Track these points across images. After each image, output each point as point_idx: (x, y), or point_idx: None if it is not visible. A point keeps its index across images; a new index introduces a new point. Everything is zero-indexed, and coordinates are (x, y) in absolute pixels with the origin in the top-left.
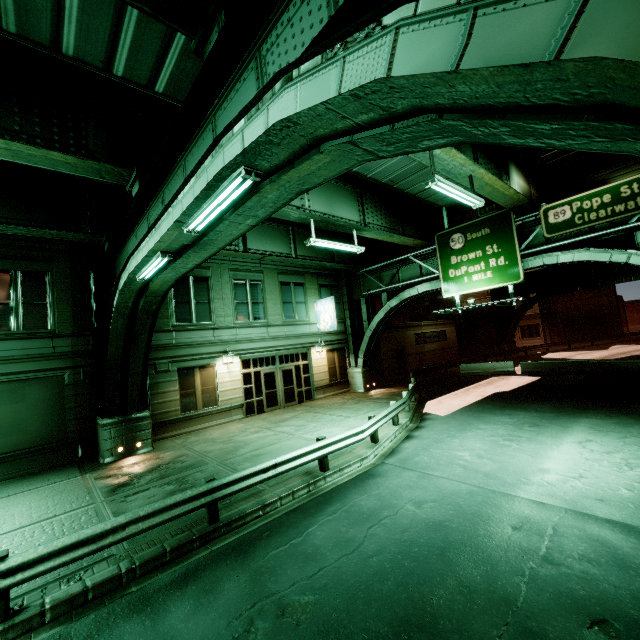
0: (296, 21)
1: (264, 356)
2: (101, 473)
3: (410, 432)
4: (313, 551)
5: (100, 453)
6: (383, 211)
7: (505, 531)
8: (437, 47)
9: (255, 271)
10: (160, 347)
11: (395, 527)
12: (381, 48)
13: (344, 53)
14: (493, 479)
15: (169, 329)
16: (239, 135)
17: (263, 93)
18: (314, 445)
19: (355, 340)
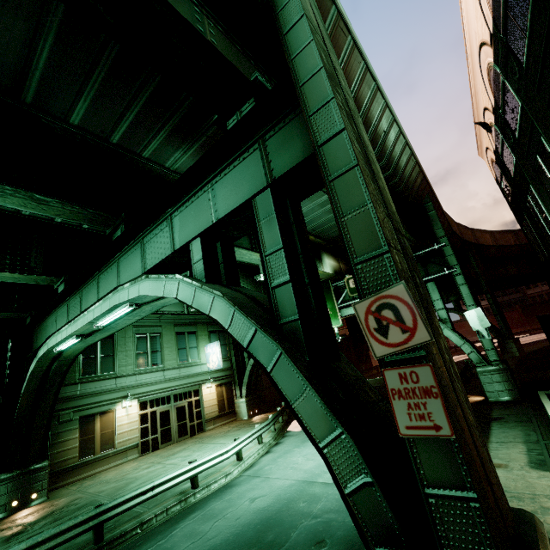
0: (158, 237)
1: (160, 396)
2: None
3: (270, 448)
4: (172, 545)
5: None
6: (249, 280)
7: (298, 505)
8: (188, 293)
9: (155, 325)
10: (65, 399)
11: (232, 518)
12: (175, 284)
13: (165, 279)
14: (308, 473)
15: (75, 382)
16: (127, 290)
17: (137, 278)
18: (186, 467)
19: (240, 374)
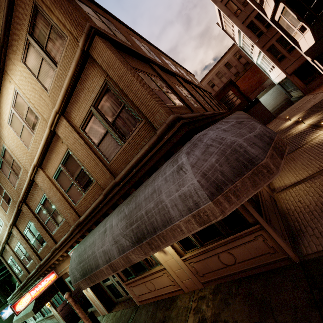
0: None
1: None
2: None
3: None
4: None
5: None
6: None
7: None
8: None
9: None
10: None
11: None
12: None
13: None
14: None
15: None
16: None
17: None
18: None
19: None
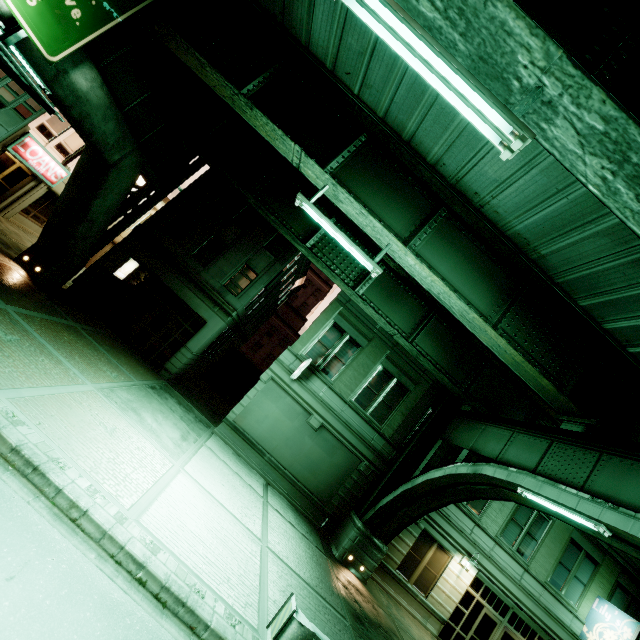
0: None
1: (498, 595)
2: (338, 571)
3: None
4: None
5: (336, 542)
6: None
7: None
8: None
9: None
10: None
11: None
12: None
13: None
14: None
15: None
16: None
17: None
18: None
19: None
